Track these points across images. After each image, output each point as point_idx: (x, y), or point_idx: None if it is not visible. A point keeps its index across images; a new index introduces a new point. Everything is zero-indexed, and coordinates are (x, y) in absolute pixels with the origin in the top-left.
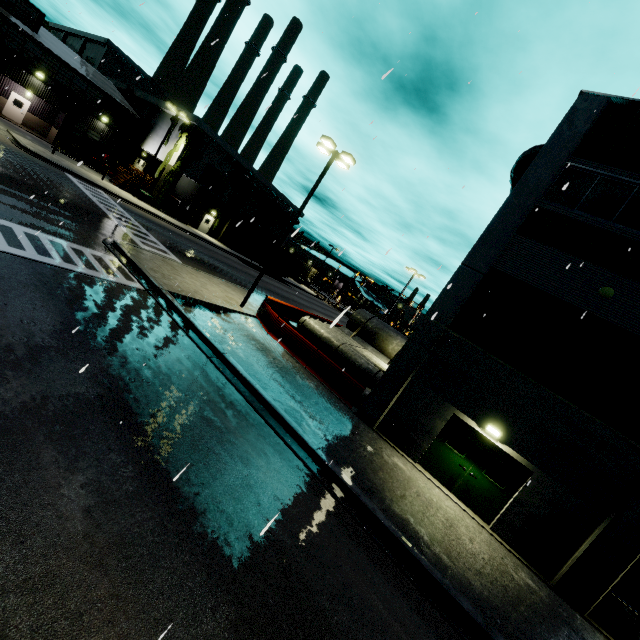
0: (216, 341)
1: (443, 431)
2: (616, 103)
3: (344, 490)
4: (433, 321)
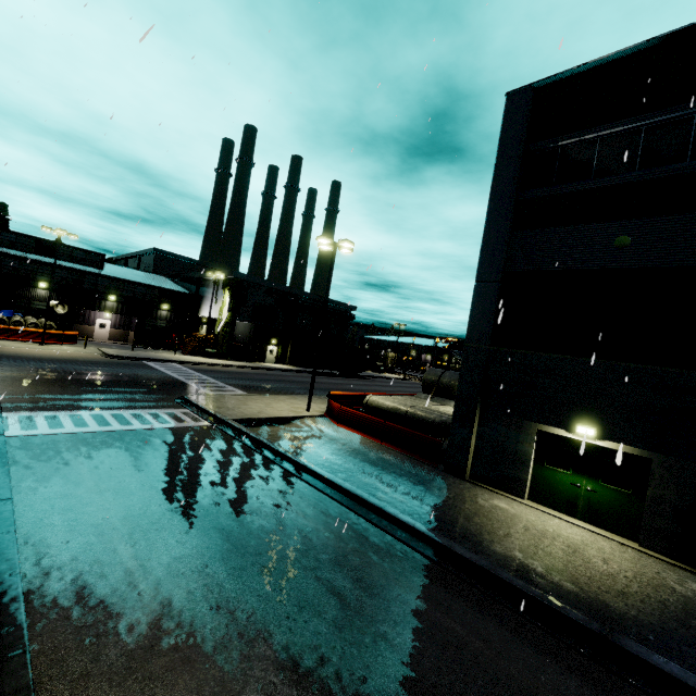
0: (283, 447)
1: (537, 453)
2: (540, 86)
3: (418, 537)
4: (474, 346)
